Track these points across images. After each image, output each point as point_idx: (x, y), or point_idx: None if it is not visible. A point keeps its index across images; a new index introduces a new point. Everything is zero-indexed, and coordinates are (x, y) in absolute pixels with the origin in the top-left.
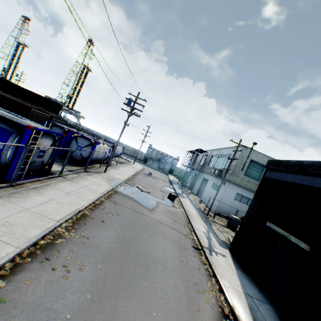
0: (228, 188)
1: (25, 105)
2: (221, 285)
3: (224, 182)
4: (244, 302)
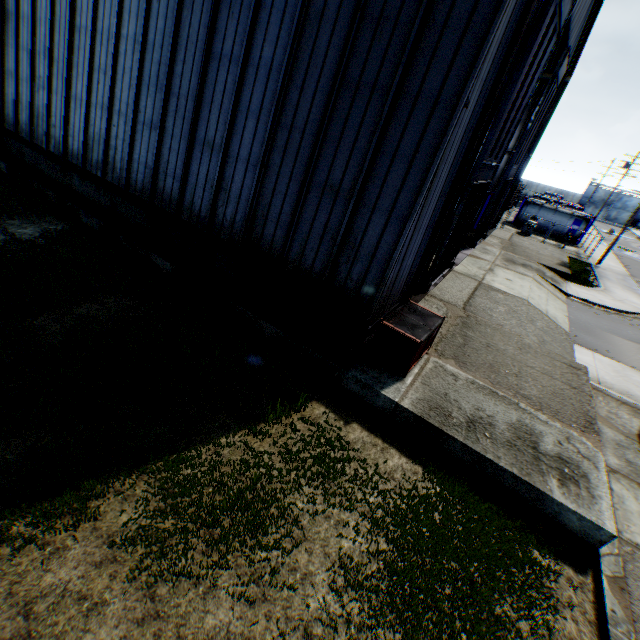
0: None
1: None
2: None
3: None
4: None
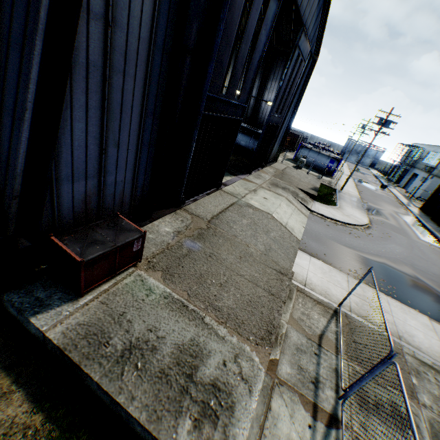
0: (433, 181)
1: (296, 134)
2: (409, 210)
3: (431, 177)
4: (416, 213)
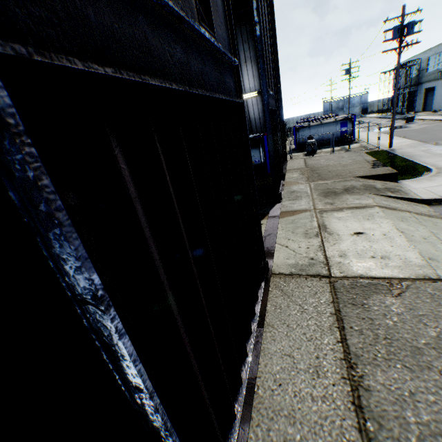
0: None
1: None
2: None
3: None
4: None
